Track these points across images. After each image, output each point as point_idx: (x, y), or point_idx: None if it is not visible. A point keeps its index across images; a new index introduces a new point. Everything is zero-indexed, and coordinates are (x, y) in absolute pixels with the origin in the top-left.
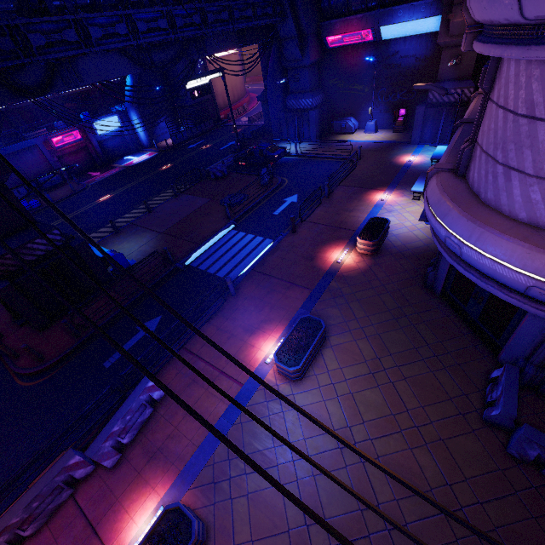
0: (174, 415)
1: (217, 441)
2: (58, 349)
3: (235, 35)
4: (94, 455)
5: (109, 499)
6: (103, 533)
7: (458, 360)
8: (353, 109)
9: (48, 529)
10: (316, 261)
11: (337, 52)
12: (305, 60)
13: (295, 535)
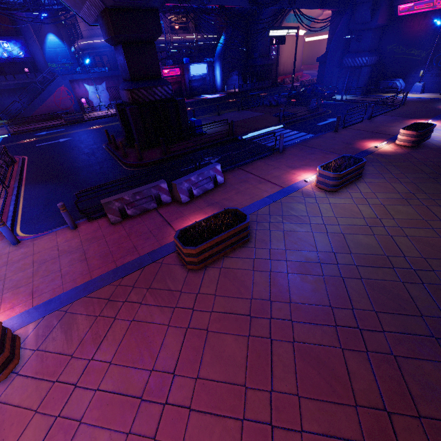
0: (228, 192)
1: (261, 206)
2: (151, 158)
3: None
4: (178, 184)
5: (179, 214)
6: (174, 225)
7: None
8: (404, 72)
9: (139, 217)
10: (354, 145)
11: (404, 20)
12: (372, 23)
13: (323, 254)
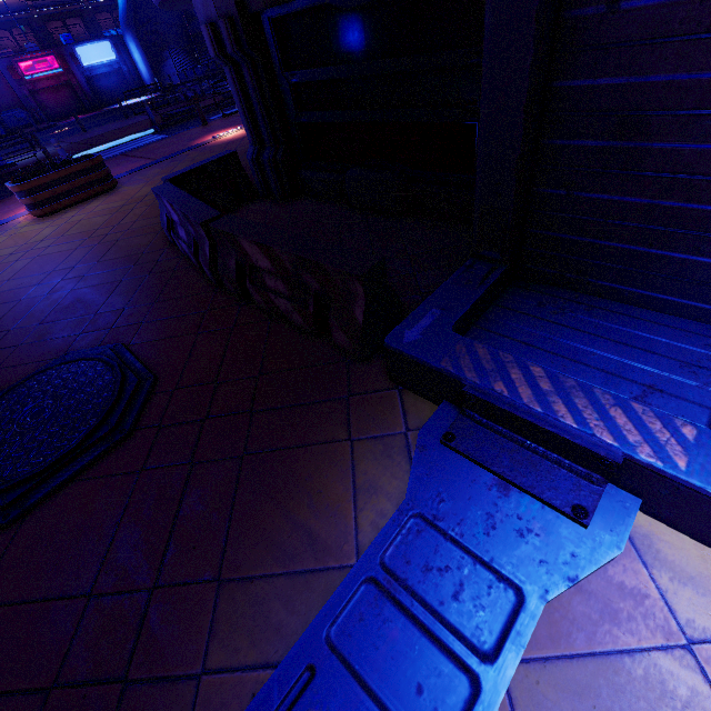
0: None
1: None
2: None
3: None
4: None
5: None
6: None
7: None
8: None
9: None
10: (195, 140)
11: None
12: None
13: None
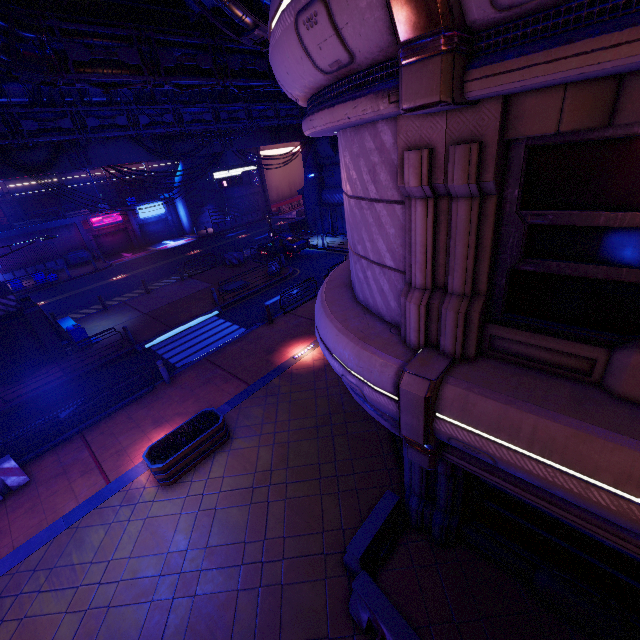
0: (17, 508)
1: (38, 545)
2: None
3: (268, 133)
4: None
5: None
6: None
7: (359, 484)
8: None
9: None
10: (274, 354)
11: None
12: (338, 158)
13: None
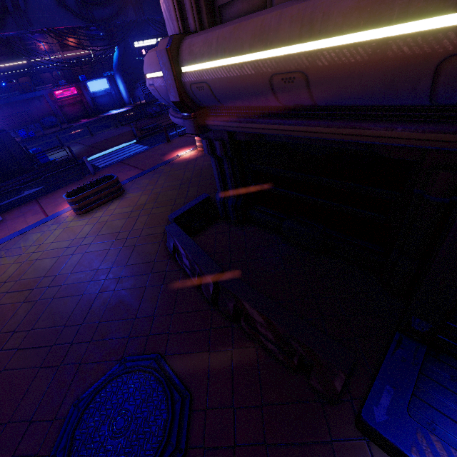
0: None
1: (2, 242)
2: None
3: None
4: None
5: None
6: None
7: None
8: None
9: None
10: (165, 156)
11: None
12: None
13: None
